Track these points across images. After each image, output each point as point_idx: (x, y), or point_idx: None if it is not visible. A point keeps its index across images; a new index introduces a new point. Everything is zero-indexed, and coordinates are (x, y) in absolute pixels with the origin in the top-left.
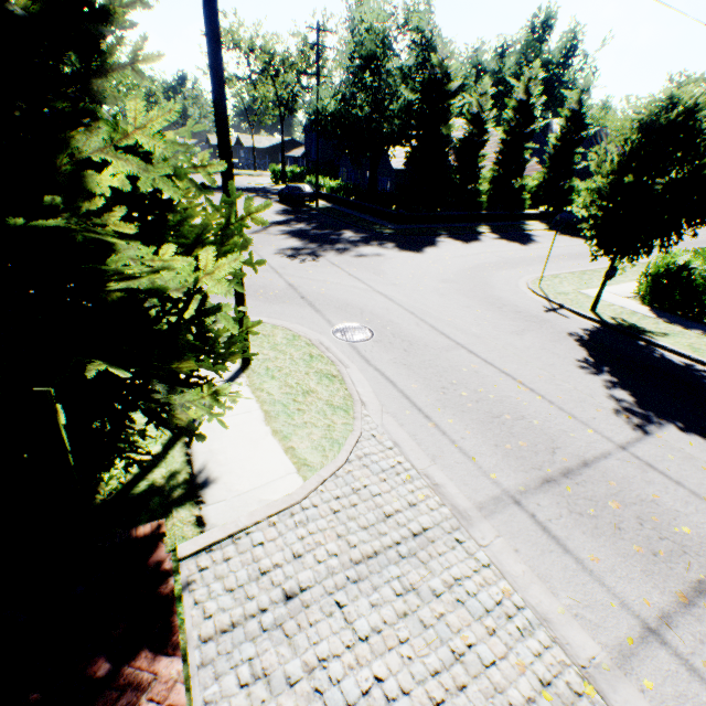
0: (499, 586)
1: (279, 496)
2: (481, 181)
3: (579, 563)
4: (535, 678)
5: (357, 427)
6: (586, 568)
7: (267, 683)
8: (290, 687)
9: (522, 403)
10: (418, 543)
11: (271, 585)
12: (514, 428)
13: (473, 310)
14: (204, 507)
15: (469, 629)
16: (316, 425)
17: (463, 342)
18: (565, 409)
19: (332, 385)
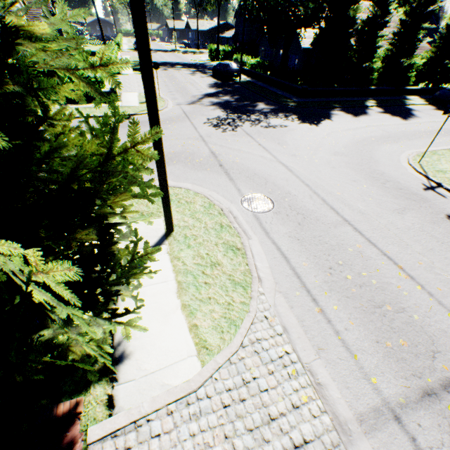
0: None
1: (179, 382)
2: (375, 59)
3: None
4: None
5: (253, 308)
6: None
7: None
8: None
9: (402, 292)
10: None
11: None
12: (395, 322)
13: (360, 185)
14: (116, 386)
15: None
16: (218, 302)
17: (350, 218)
18: (444, 304)
19: (235, 258)
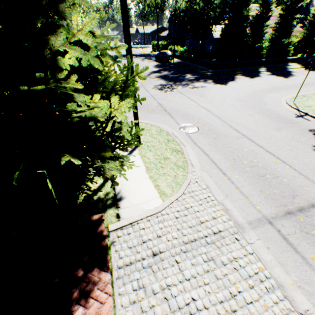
0: (257, 265)
1: (151, 208)
2: (264, 41)
3: (304, 259)
4: (273, 314)
5: (189, 177)
6: (307, 263)
7: (144, 291)
8: (154, 295)
9: (277, 169)
10: (216, 237)
11: (147, 248)
12: (272, 183)
13: (253, 116)
14: (119, 210)
15: (239, 283)
16: (169, 175)
17: (246, 134)
18: (303, 174)
19: (177, 155)
